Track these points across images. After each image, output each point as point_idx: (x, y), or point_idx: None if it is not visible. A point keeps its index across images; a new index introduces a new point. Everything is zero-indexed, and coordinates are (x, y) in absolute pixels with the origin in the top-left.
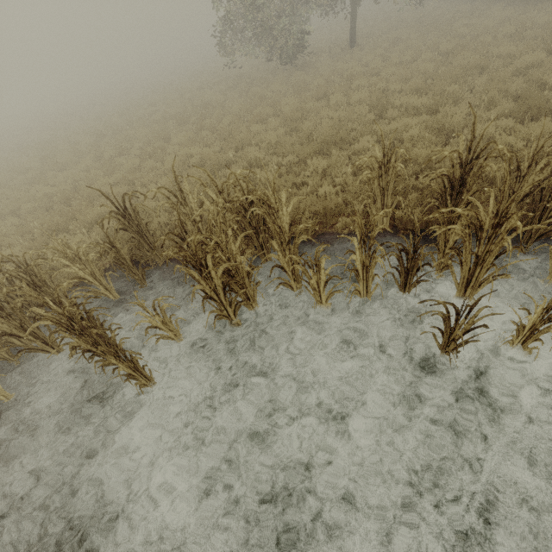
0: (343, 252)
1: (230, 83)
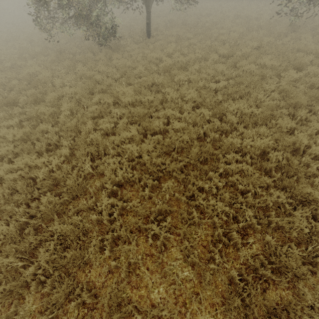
0: None
1: (52, 55)
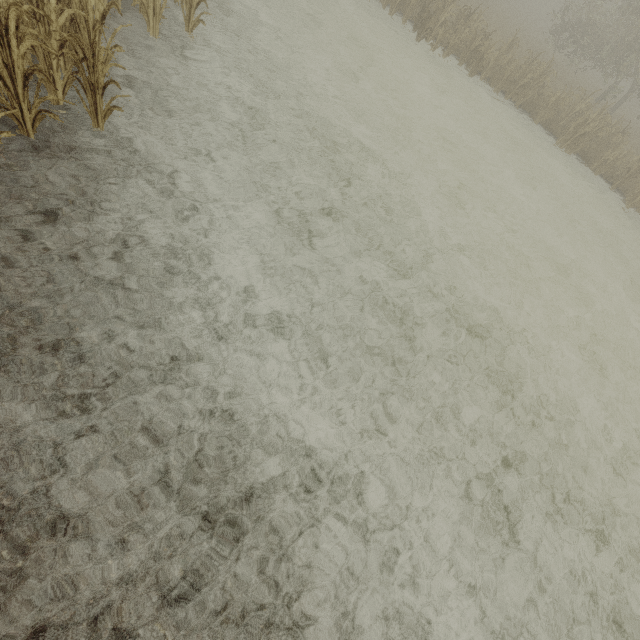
0: (400, 16)
1: None
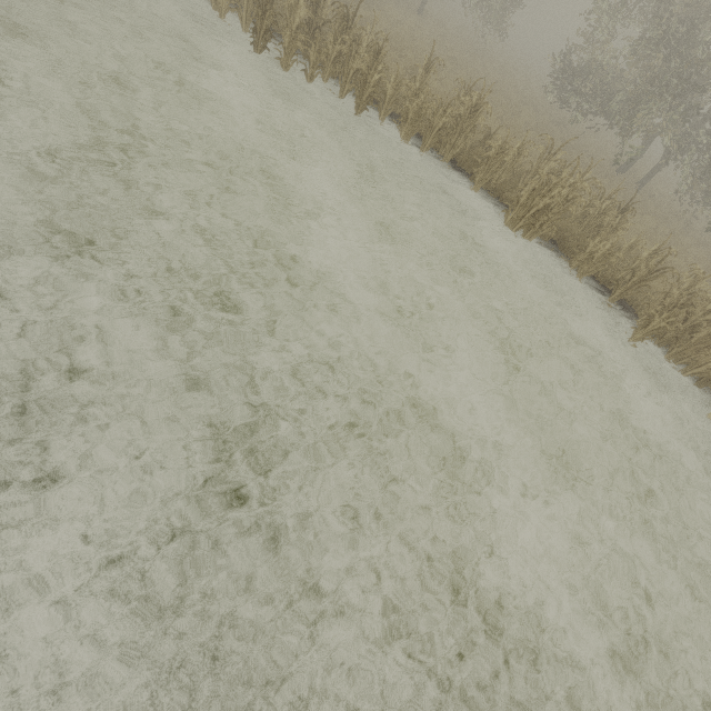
0: None
1: None
